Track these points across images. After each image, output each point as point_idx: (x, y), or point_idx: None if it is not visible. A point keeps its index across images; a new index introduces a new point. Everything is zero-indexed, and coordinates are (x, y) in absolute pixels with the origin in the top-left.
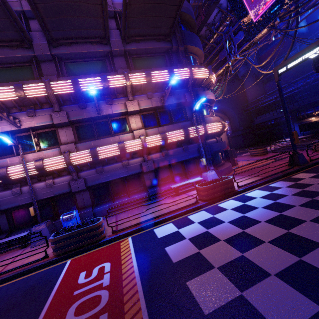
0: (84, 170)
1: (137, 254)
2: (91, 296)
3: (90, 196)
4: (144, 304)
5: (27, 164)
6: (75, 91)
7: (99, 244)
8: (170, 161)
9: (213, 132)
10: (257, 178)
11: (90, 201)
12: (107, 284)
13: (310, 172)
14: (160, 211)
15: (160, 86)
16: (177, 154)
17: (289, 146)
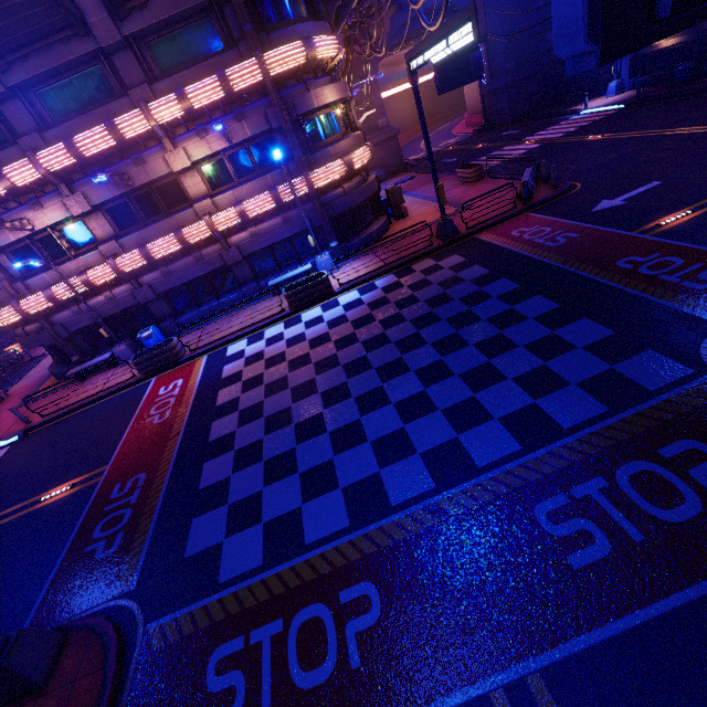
0: (145, 274)
1: (204, 372)
2: (166, 402)
3: (167, 304)
4: (192, 404)
5: (70, 281)
6: (79, 161)
7: (179, 364)
8: (266, 243)
9: (329, 182)
10: (376, 267)
11: (170, 310)
12: (176, 394)
13: (438, 257)
14: (245, 323)
15: (215, 107)
16: (274, 230)
17: (547, 148)
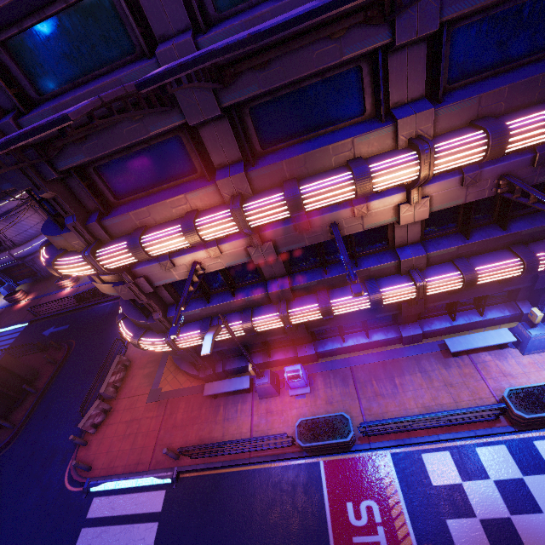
0: None
1: (409, 509)
2: None
3: (310, 332)
4: None
5: (232, 328)
6: (293, 217)
7: (351, 451)
8: (459, 298)
9: None
10: None
11: (311, 338)
12: None
13: None
14: (426, 406)
15: None
16: (479, 287)
17: None
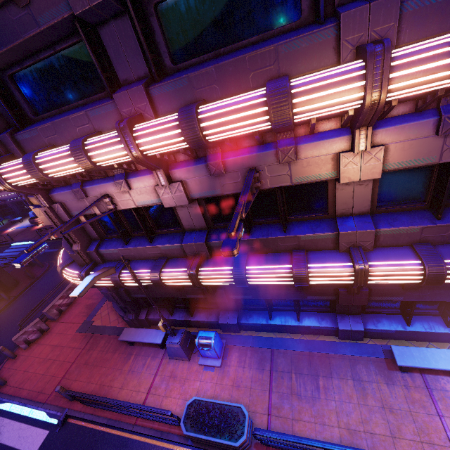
0: None
1: None
2: None
3: (235, 299)
4: None
5: (141, 275)
6: (193, 148)
7: None
8: (418, 297)
9: None
10: None
11: (236, 306)
12: None
13: None
14: (351, 429)
15: None
16: (449, 288)
17: None
